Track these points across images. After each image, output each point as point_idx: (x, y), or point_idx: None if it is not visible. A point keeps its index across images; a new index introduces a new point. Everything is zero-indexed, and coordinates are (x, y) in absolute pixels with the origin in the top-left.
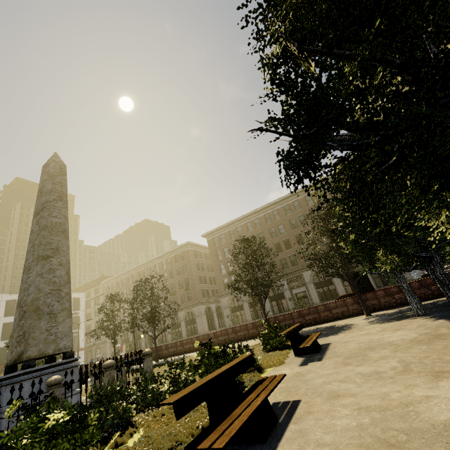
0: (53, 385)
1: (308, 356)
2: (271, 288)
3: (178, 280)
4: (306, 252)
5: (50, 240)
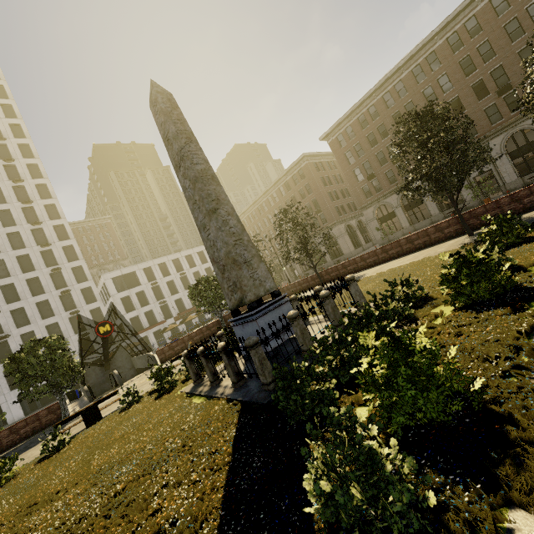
0: (295, 318)
1: None
2: (469, 175)
3: (304, 204)
4: (492, 108)
5: (207, 192)
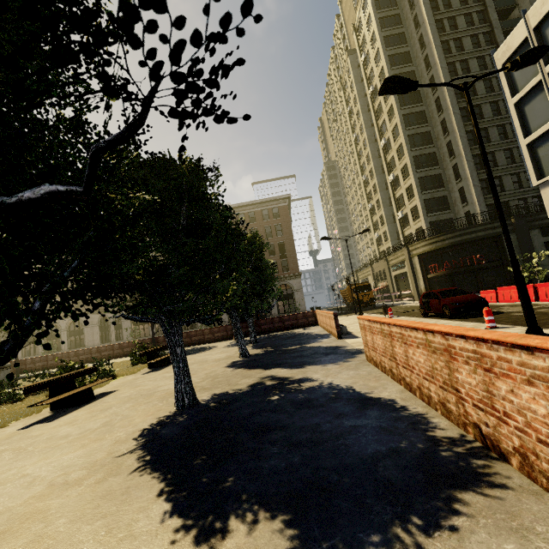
0: None
1: (155, 369)
2: None
3: None
4: None
5: None
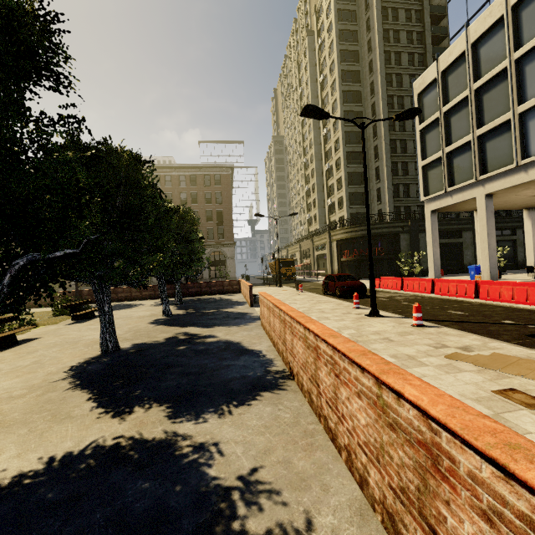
0: None
1: (79, 321)
2: None
3: None
4: None
5: None
